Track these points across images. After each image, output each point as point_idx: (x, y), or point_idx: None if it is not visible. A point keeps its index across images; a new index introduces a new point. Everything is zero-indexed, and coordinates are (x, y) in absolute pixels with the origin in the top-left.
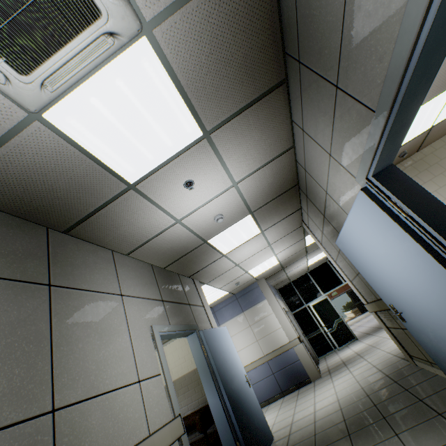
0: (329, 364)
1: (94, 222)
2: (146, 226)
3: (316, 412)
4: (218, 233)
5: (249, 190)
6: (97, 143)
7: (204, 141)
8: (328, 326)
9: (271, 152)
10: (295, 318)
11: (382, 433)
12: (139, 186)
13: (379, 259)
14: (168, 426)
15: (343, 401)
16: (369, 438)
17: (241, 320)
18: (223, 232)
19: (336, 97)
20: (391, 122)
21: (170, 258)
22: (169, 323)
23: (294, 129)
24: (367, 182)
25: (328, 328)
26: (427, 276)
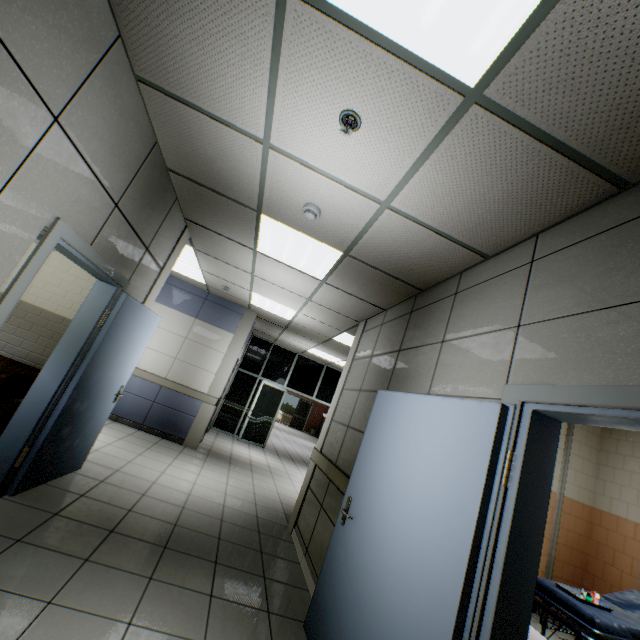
0: (217, 444)
1: None
2: (218, 84)
3: (156, 484)
4: (286, 223)
5: (384, 232)
6: None
7: (458, 99)
8: (255, 414)
9: (468, 231)
10: (235, 376)
11: (199, 579)
12: (293, 3)
13: (405, 465)
14: None
15: (194, 502)
16: (182, 573)
17: (184, 322)
18: (291, 230)
19: None
20: None
21: (193, 169)
22: (93, 242)
23: (522, 245)
24: (518, 406)
25: (253, 415)
26: (434, 544)
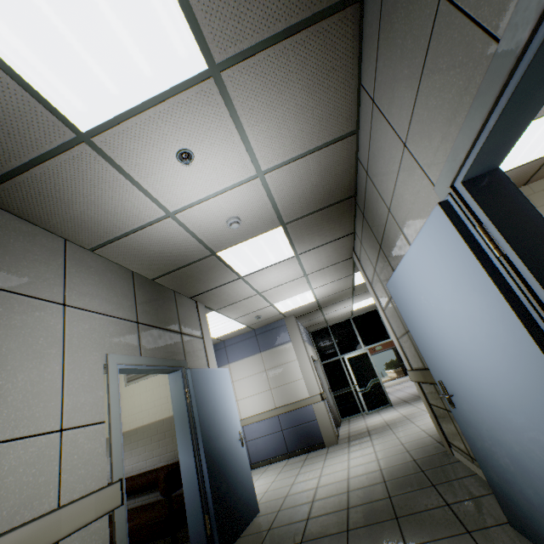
0: (351, 429)
1: (25, 187)
2: (118, 212)
3: (318, 488)
4: (233, 244)
5: (283, 189)
6: (1, 30)
7: (210, 82)
8: (361, 385)
9: (321, 132)
10: (324, 370)
11: (388, 539)
12: (97, 140)
13: (440, 317)
14: (94, 495)
15: (354, 482)
16: (371, 543)
17: (256, 361)
18: (240, 245)
19: (435, 20)
20: (527, 61)
21: (161, 267)
22: (141, 353)
23: (361, 100)
24: (452, 192)
25: (360, 387)
26: (506, 355)
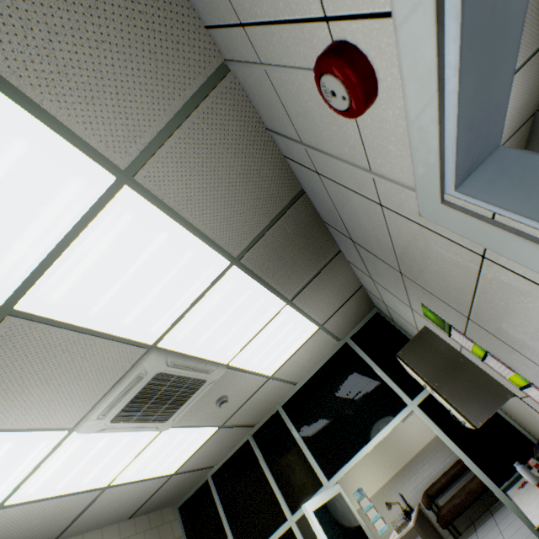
0: None
1: None
2: None
3: None
4: None
5: None
6: None
7: None
8: None
9: None
10: None
11: None
12: None
13: None
14: None
15: None
16: None
17: None
18: None
19: None
20: None
21: None
22: None
23: None
24: None
25: None
26: None
